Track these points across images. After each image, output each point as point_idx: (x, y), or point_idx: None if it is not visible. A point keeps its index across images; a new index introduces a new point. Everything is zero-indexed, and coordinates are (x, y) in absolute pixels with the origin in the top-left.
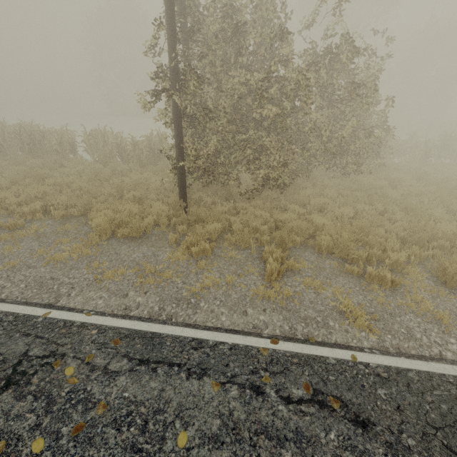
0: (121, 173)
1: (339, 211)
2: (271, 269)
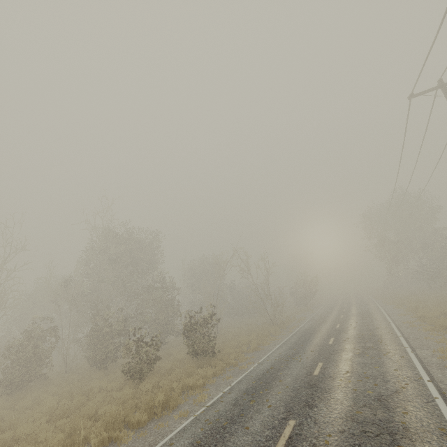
0: None
1: None
2: None
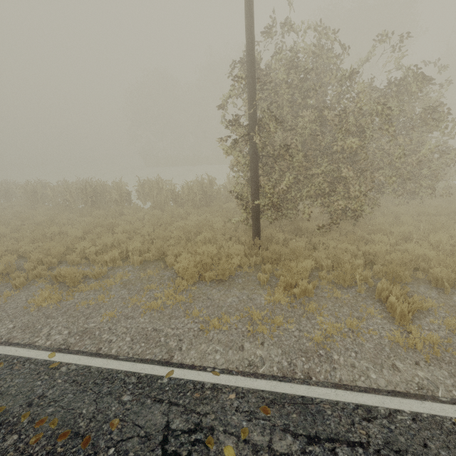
0: (178, 216)
1: (435, 239)
2: (401, 310)
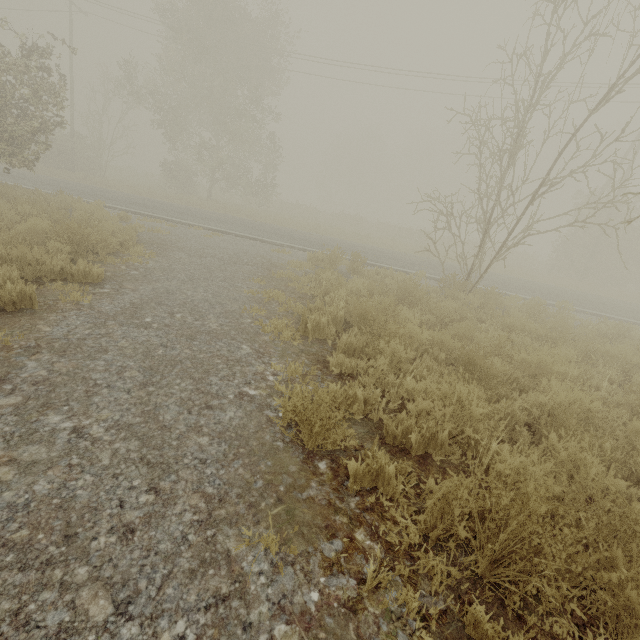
0: None
1: None
2: None
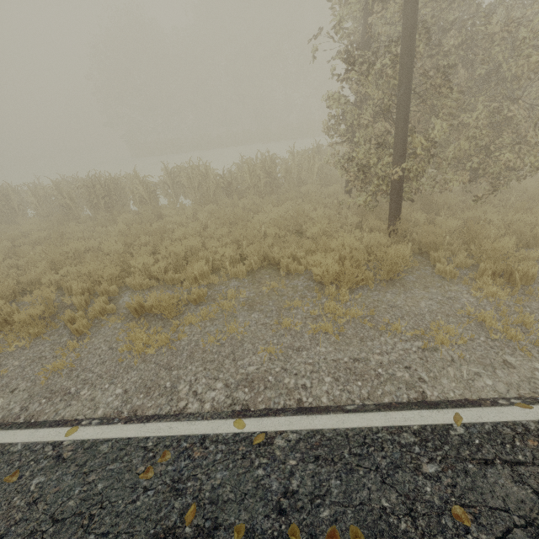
0: (243, 210)
1: None
2: None
